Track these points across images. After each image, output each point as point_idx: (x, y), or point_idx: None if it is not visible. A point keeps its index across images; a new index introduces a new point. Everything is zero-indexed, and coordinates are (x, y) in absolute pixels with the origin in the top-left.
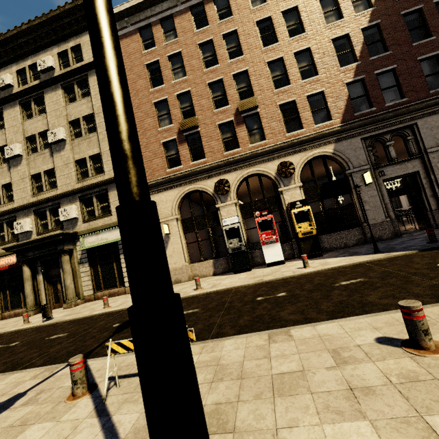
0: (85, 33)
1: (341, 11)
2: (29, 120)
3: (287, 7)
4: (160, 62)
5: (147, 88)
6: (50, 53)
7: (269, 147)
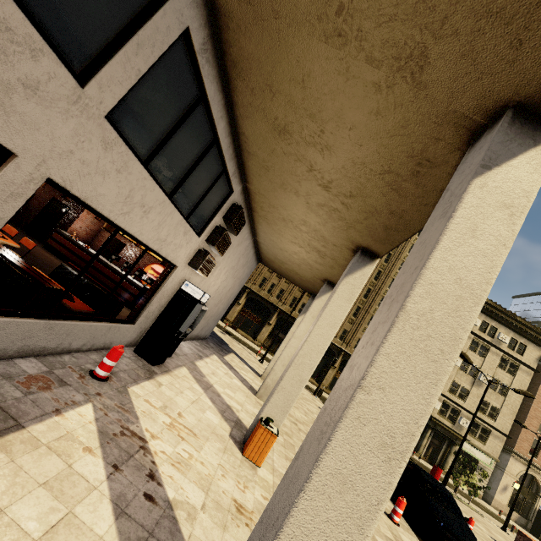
0: (532, 344)
1: None
2: (472, 352)
3: None
4: None
5: None
6: (507, 332)
7: None
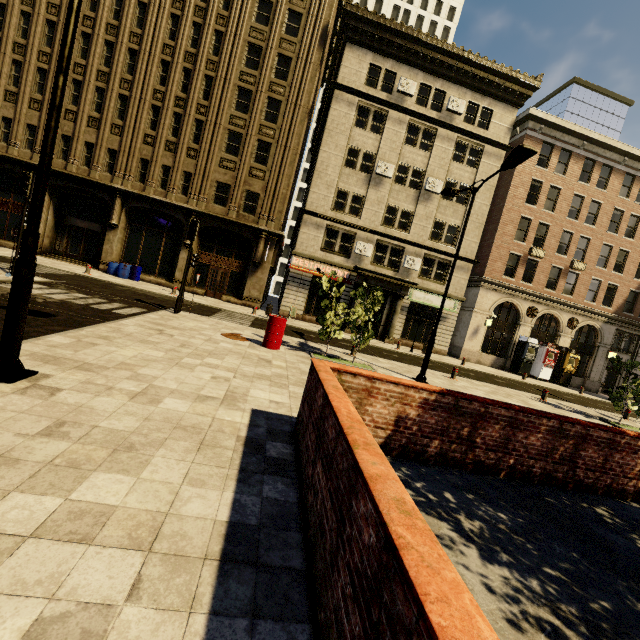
0: (502, 104)
1: None
2: (411, 147)
3: (636, 214)
4: (543, 185)
5: (523, 199)
6: (462, 95)
7: (573, 304)
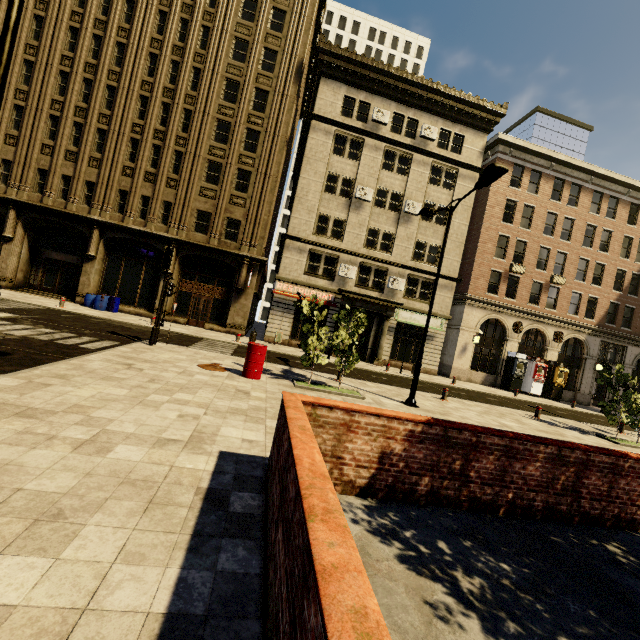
0: (472, 131)
1: (629, 253)
2: (388, 172)
3: (607, 228)
4: (517, 204)
5: (499, 218)
6: (434, 122)
7: (557, 318)
